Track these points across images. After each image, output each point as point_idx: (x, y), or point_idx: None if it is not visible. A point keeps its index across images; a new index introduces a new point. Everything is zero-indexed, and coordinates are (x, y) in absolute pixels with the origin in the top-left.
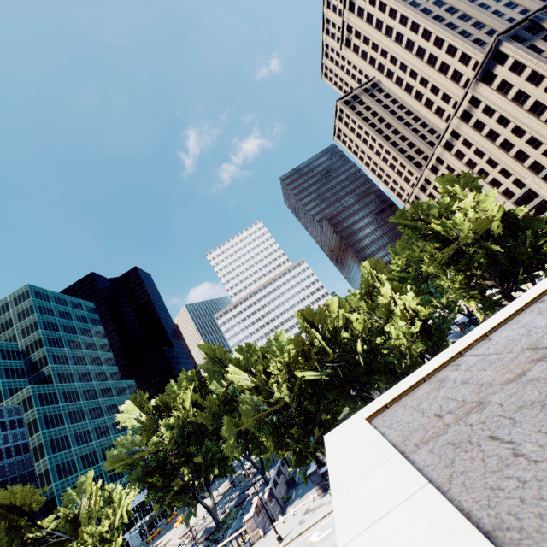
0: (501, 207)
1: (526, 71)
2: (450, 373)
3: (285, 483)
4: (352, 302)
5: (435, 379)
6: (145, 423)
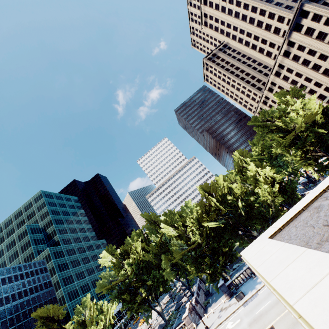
0: (320, 105)
1: (323, 19)
2: (322, 202)
3: (204, 294)
4: (231, 177)
5: (311, 207)
6: (115, 263)
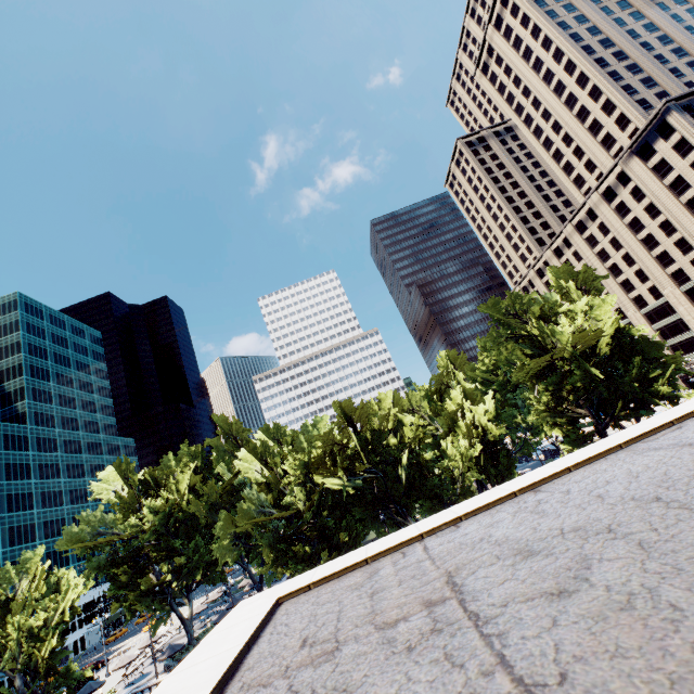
0: (617, 320)
1: (693, 154)
2: (388, 565)
3: None
4: (414, 399)
5: (374, 566)
6: (125, 499)
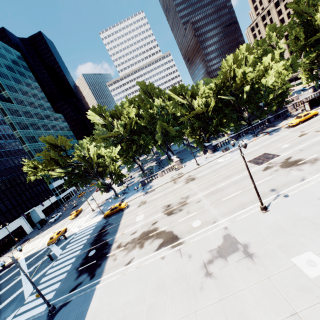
0: None
1: None
2: None
3: None
4: None
5: None
6: (106, 123)
